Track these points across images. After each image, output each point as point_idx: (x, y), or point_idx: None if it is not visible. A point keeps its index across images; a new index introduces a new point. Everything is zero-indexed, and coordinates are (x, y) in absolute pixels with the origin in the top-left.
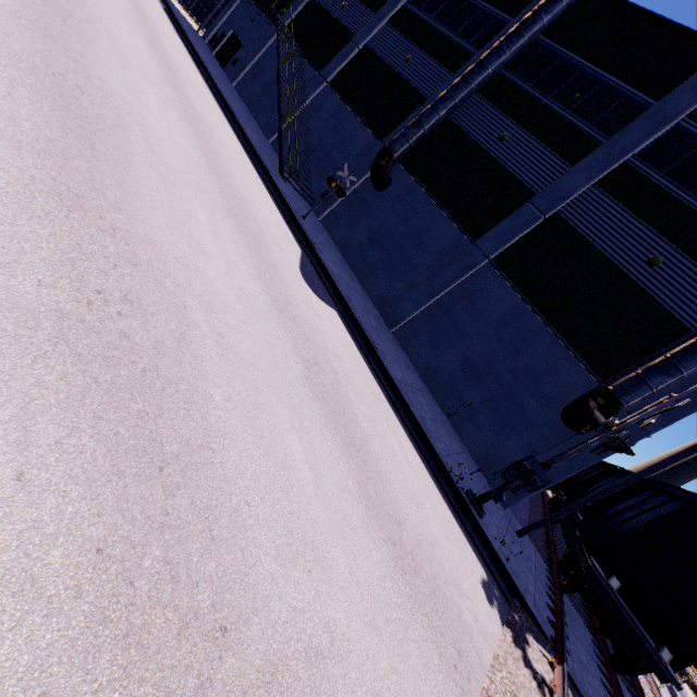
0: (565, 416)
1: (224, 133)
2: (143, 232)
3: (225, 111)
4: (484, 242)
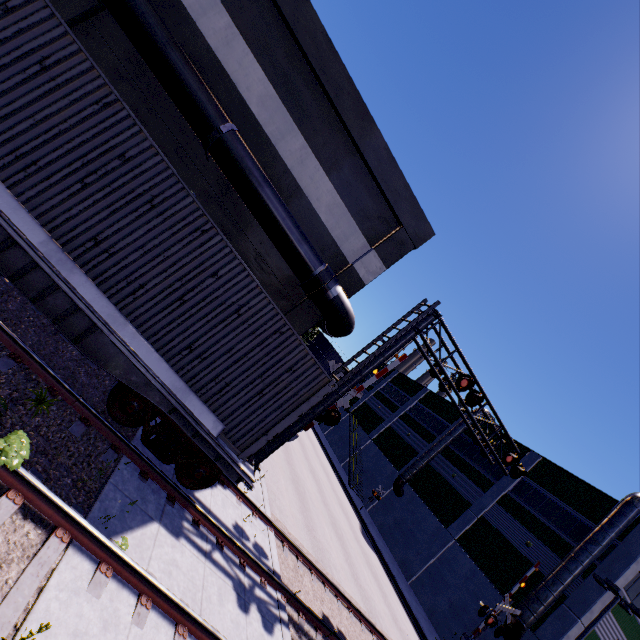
0: (503, 637)
1: (329, 469)
2: (331, 510)
3: (326, 455)
4: (451, 528)
